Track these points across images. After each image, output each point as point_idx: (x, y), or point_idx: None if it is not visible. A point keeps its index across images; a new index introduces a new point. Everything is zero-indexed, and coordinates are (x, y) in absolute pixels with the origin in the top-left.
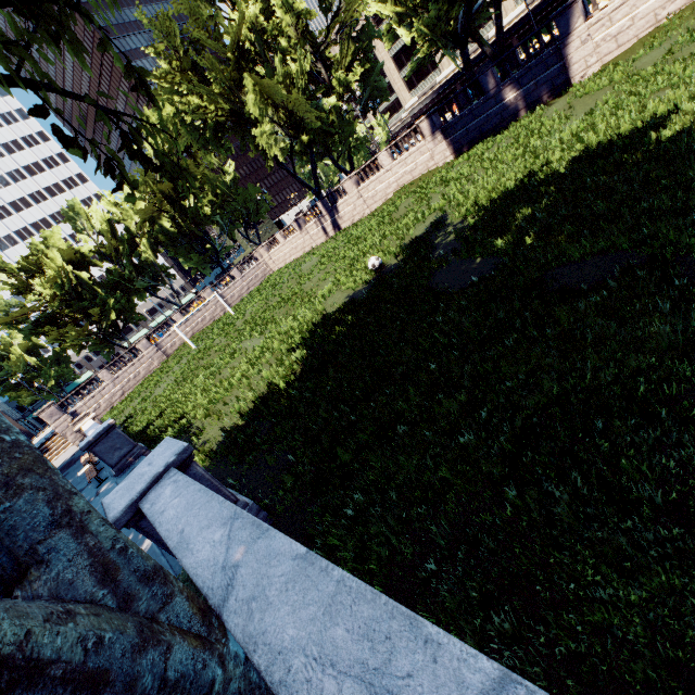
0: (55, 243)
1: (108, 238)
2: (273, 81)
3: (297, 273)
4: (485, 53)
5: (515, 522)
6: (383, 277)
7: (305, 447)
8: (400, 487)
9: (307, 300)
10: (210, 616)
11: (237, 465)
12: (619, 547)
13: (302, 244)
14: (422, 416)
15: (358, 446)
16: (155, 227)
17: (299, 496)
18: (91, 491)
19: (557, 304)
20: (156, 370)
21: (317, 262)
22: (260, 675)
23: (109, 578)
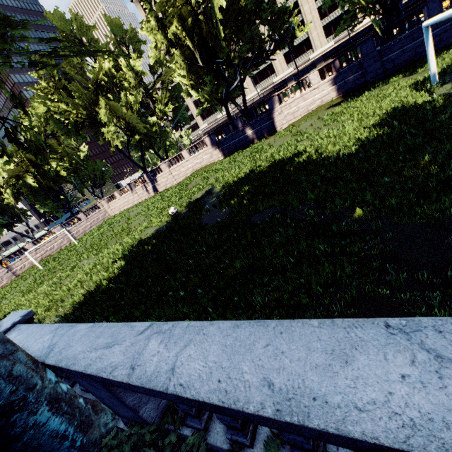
0: None
1: None
2: (117, 104)
3: (126, 216)
4: (238, 110)
5: None
6: (177, 219)
7: (115, 315)
8: None
9: (131, 233)
10: (37, 363)
11: None
12: None
13: (132, 199)
14: (182, 287)
15: (147, 309)
16: (20, 181)
17: None
18: None
19: (248, 230)
20: (4, 287)
21: (140, 210)
22: (63, 390)
23: None
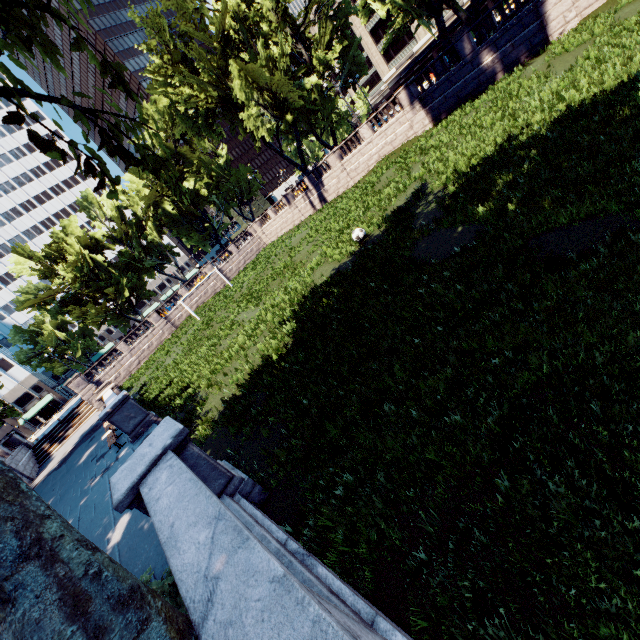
0: (73, 231)
1: (118, 223)
2: (256, 66)
3: (287, 246)
4: (461, 19)
5: (507, 513)
6: (367, 248)
7: (297, 421)
8: (387, 466)
9: (298, 272)
10: (189, 637)
11: (235, 435)
12: (625, 552)
13: (292, 218)
14: (408, 392)
15: (346, 421)
16: (159, 211)
17: (291, 470)
18: (112, 455)
19: (544, 275)
20: (167, 341)
21: (306, 235)
22: None
23: (79, 611)
